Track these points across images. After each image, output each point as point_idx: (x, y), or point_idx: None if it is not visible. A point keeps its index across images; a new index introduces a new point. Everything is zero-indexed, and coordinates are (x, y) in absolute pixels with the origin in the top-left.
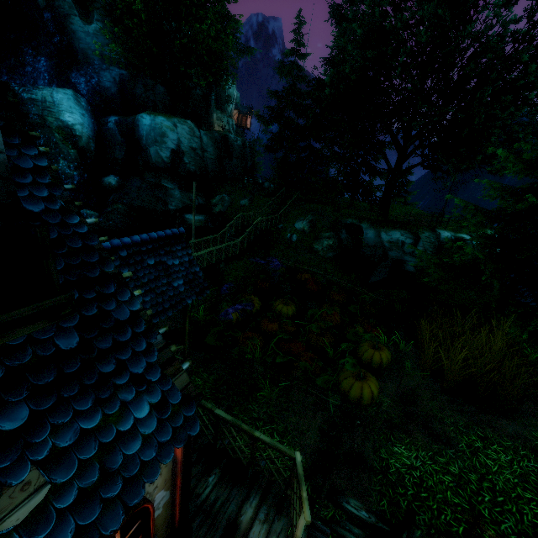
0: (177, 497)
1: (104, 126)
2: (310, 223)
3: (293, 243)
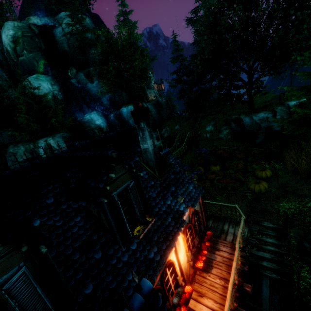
0: (203, 215)
1: (109, 119)
2: (213, 125)
3: (208, 138)
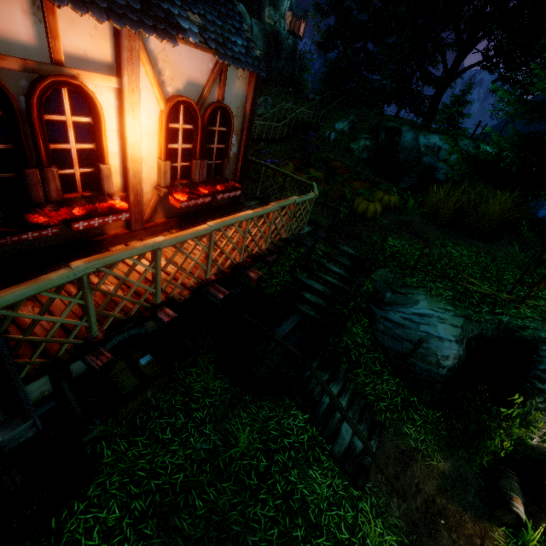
0: (241, 152)
1: None
2: (351, 123)
3: (331, 141)
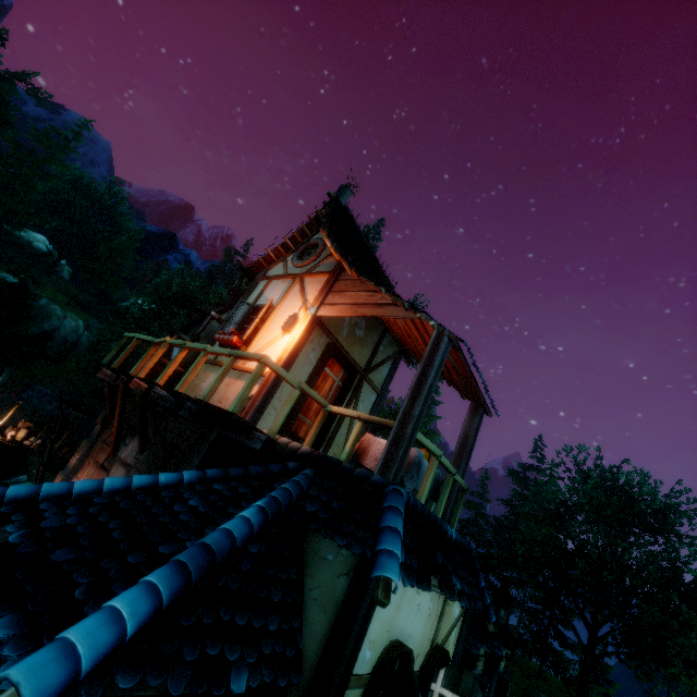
0: None
1: None
2: None
3: None
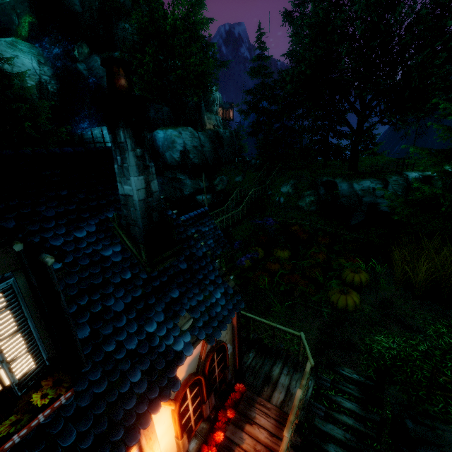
0: (236, 349)
1: None
2: (293, 186)
3: (282, 204)
